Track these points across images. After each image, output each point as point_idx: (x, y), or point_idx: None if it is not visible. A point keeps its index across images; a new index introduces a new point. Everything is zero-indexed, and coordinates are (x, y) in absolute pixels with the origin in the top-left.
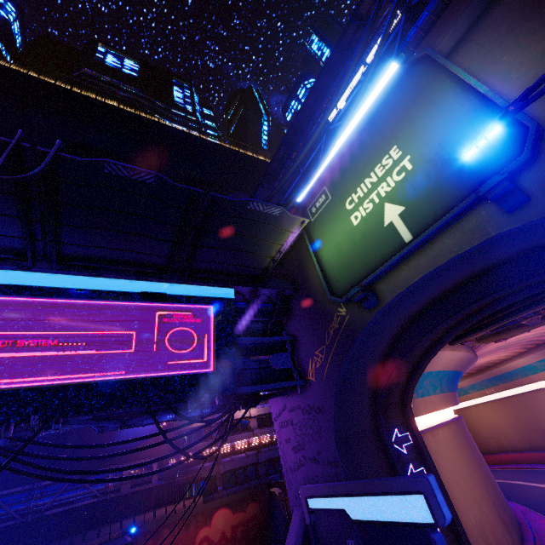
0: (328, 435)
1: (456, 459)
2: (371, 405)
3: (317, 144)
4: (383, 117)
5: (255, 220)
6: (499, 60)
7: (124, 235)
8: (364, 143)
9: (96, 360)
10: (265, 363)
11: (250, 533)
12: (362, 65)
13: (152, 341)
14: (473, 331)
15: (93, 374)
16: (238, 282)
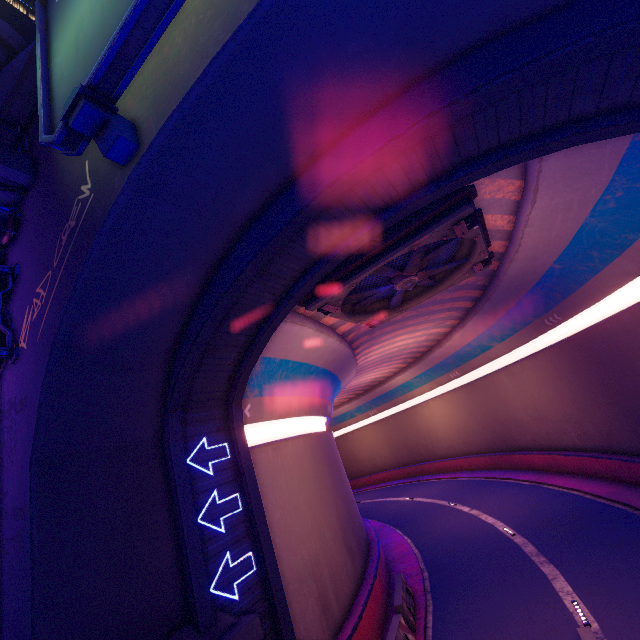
0: (22, 454)
1: (303, 478)
2: (157, 398)
3: None
4: None
5: None
6: None
7: None
8: None
9: None
10: None
11: None
12: None
13: None
14: (335, 285)
15: None
16: None
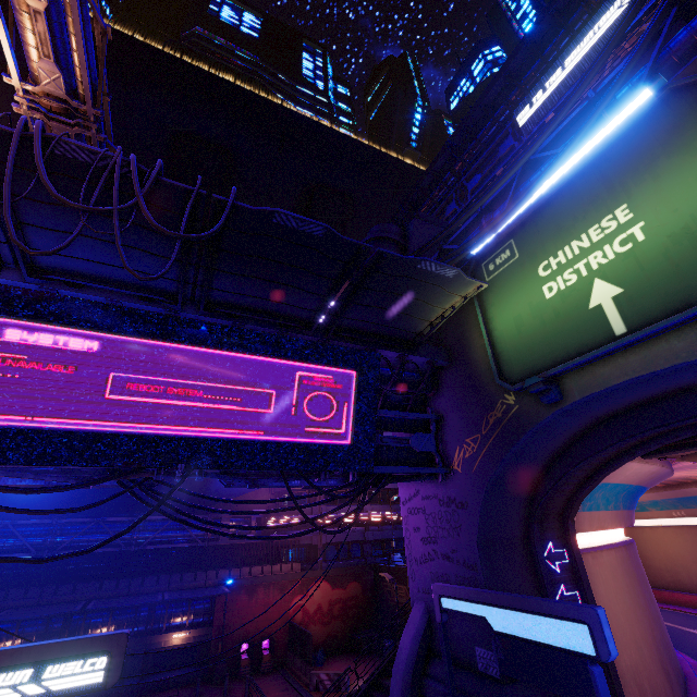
0: (469, 535)
1: (618, 590)
2: (525, 511)
3: (493, 153)
4: (615, 160)
5: (423, 280)
6: None
7: (274, 285)
8: (580, 192)
9: (237, 417)
10: (404, 442)
11: (348, 612)
12: (581, 41)
13: (291, 403)
14: (679, 447)
15: (233, 430)
16: (385, 345)
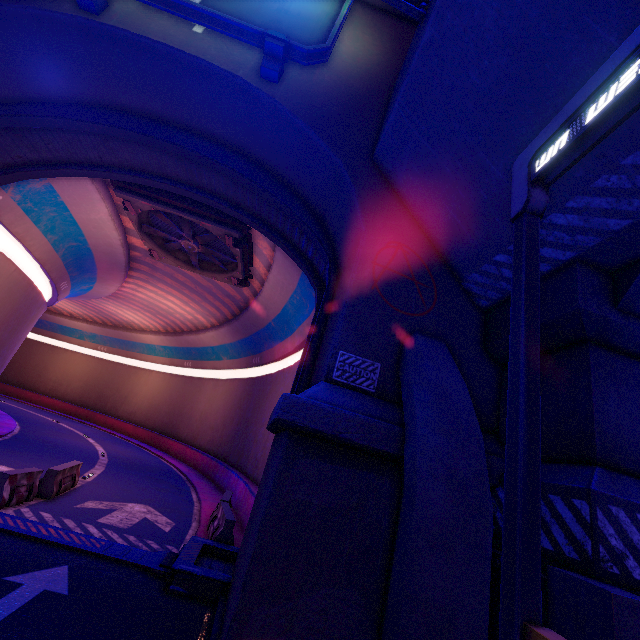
0: None
1: None
2: None
3: None
4: None
5: None
6: (365, 34)
7: None
8: None
9: None
10: None
11: None
12: None
13: None
14: (145, 197)
15: None
16: None
